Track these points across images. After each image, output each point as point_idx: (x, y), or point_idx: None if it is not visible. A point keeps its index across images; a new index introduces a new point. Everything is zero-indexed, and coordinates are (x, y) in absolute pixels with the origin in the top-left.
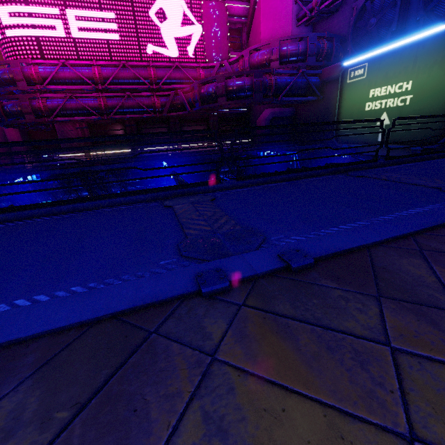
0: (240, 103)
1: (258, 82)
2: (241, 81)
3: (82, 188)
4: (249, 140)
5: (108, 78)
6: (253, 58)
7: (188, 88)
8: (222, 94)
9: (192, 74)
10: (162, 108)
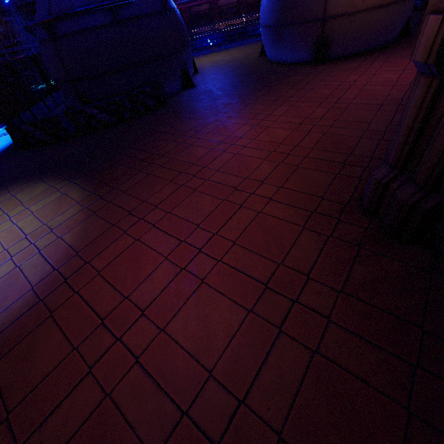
0: None
1: None
2: None
3: None
4: None
5: None
6: None
7: None
8: None
9: None
10: None
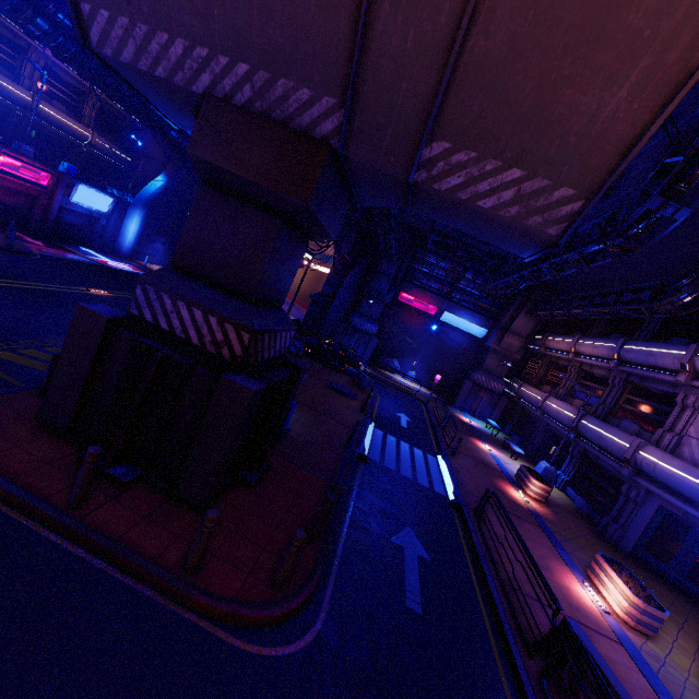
0: None
1: None
2: None
3: (42, 6)
4: None
5: None
6: None
7: None
8: None
9: None
10: None
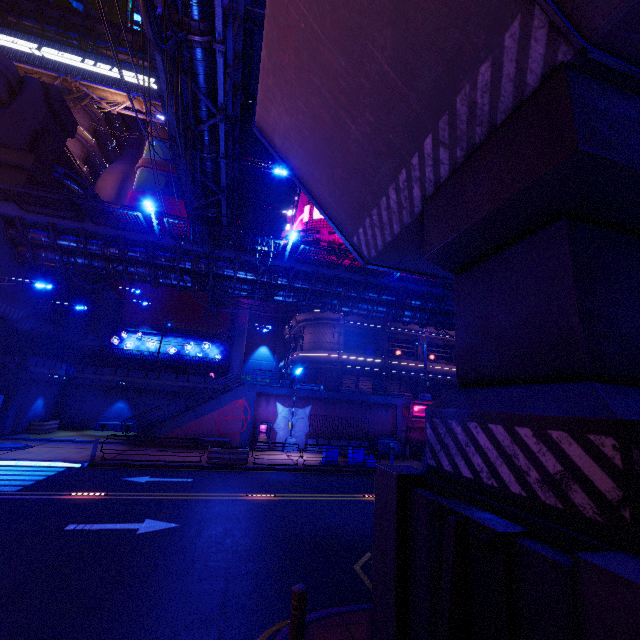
0: None
1: None
2: None
3: (404, 304)
4: None
5: None
6: None
7: None
8: None
9: None
10: None
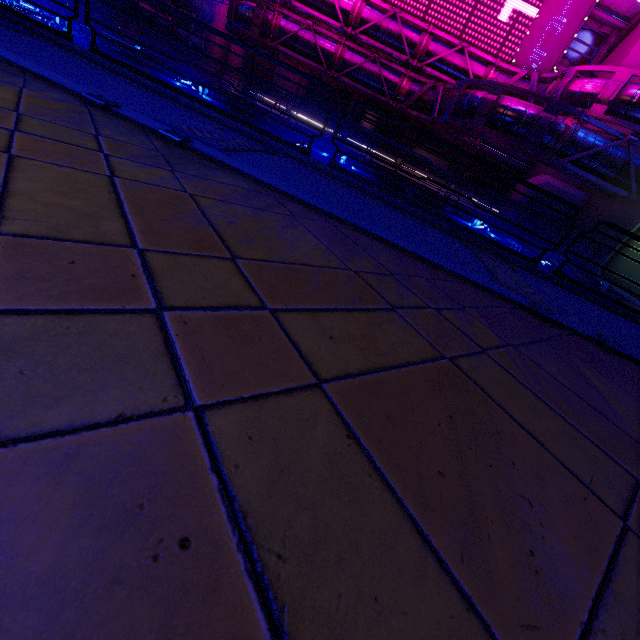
0: (499, 137)
1: (545, 120)
2: (523, 106)
3: None
4: (498, 210)
5: (366, 23)
6: (574, 85)
7: (453, 85)
8: (484, 112)
9: (477, 70)
10: (405, 98)
